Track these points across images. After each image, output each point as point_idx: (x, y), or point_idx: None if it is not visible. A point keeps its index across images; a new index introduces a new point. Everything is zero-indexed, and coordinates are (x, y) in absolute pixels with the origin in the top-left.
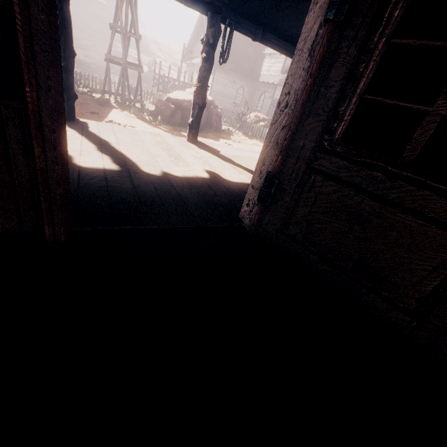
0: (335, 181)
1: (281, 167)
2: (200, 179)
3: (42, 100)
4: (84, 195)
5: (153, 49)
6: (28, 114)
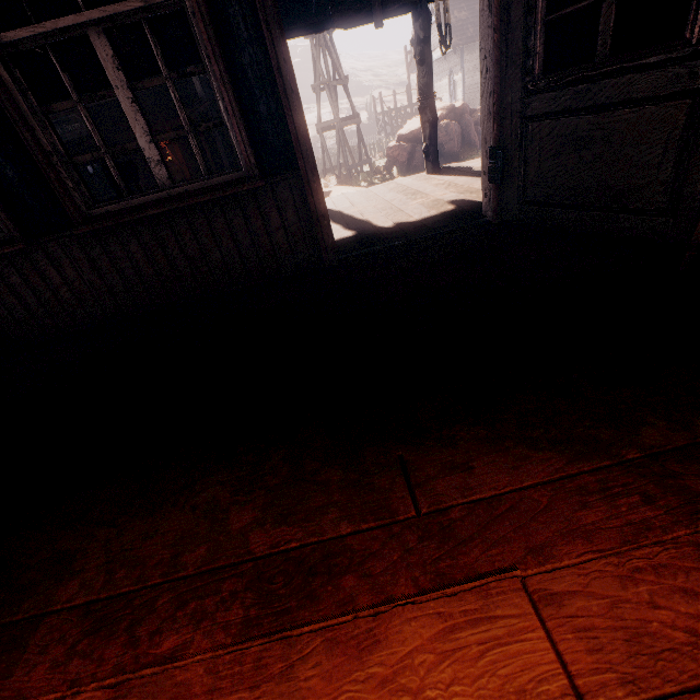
0: (550, 118)
1: (499, 135)
2: (441, 201)
3: (306, 166)
4: (338, 242)
5: (367, 81)
6: (301, 179)
